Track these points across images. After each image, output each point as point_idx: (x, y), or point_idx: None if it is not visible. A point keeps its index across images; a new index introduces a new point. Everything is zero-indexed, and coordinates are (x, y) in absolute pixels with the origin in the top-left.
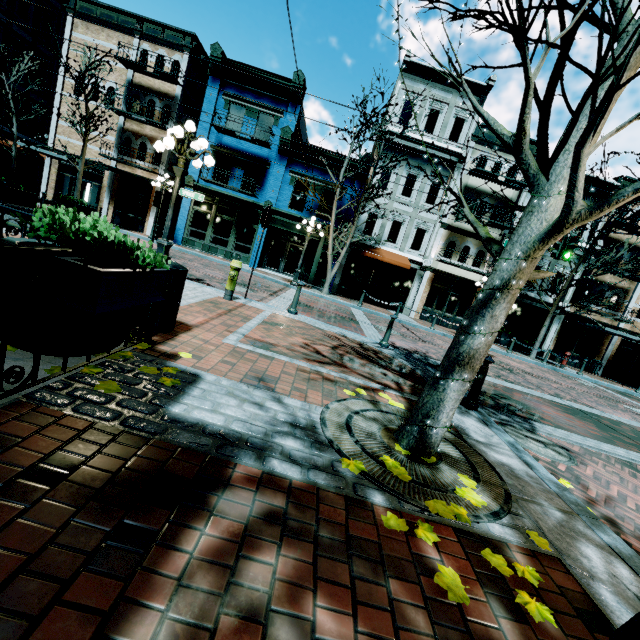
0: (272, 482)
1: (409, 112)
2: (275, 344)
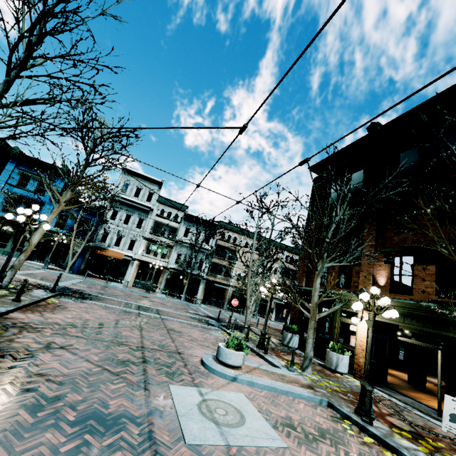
0: None
1: (127, 188)
2: None
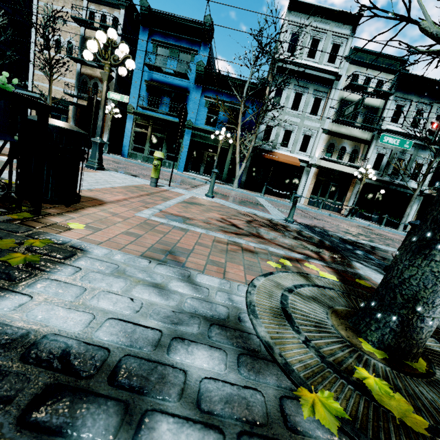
0: None
1: (295, 42)
2: (191, 218)
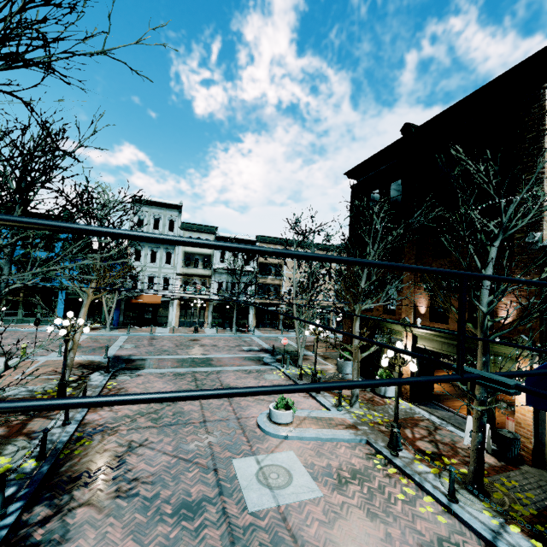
0: (16, 398)
1: (142, 221)
2: (37, 374)
